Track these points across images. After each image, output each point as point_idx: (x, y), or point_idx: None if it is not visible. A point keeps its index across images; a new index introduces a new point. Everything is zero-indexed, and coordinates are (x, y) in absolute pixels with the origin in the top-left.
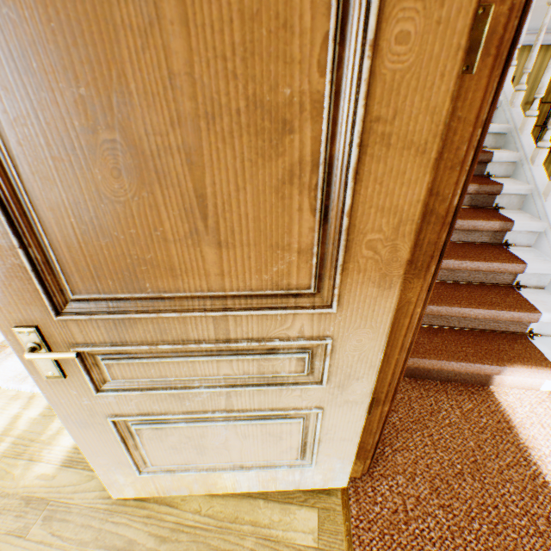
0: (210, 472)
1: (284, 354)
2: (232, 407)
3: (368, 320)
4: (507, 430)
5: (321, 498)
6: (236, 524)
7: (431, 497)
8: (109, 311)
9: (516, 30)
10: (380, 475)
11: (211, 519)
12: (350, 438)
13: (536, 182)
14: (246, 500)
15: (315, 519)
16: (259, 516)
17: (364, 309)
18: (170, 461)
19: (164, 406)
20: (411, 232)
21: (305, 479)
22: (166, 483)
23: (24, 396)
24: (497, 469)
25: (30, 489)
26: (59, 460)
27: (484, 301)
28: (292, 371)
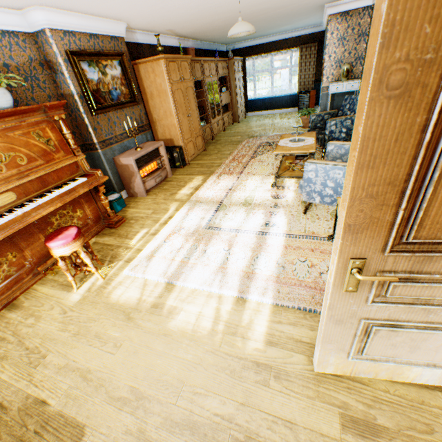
0: (406, 365)
1: None
2: None
3: None
4: None
5: None
6: (424, 406)
7: None
8: (425, 250)
9: None
10: None
11: (400, 398)
12: None
13: None
14: (424, 390)
15: None
16: None
17: None
18: (381, 354)
19: (408, 316)
20: None
21: None
22: (361, 367)
23: (214, 296)
24: None
25: (253, 356)
26: (262, 340)
27: None
28: None
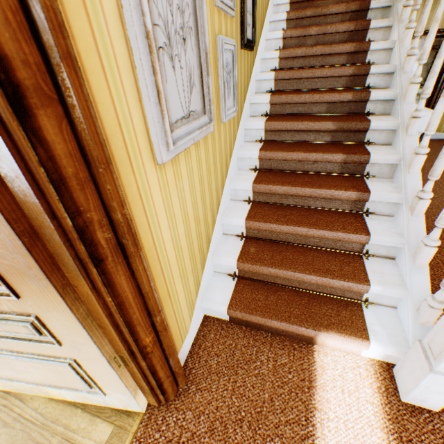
0: (35, 385)
1: (15, 321)
2: (13, 348)
3: (52, 306)
4: (306, 389)
5: (122, 417)
6: (55, 424)
7: (205, 435)
8: None
9: (3, 87)
10: (175, 408)
11: (41, 416)
12: (117, 382)
13: (405, 153)
14: (71, 407)
15: (108, 433)
16: (73, 421)
17: (42, 299)
18: (4, 374)
19: None
20: (24, 249)
21: (109, 401)
22: (16, 385)
23: None
24: (275, 423)
25: None
26: None
27: (321, 268)
28: (28, 333)
